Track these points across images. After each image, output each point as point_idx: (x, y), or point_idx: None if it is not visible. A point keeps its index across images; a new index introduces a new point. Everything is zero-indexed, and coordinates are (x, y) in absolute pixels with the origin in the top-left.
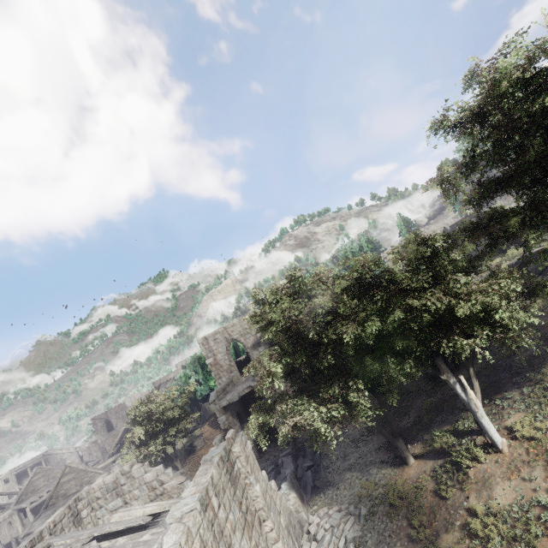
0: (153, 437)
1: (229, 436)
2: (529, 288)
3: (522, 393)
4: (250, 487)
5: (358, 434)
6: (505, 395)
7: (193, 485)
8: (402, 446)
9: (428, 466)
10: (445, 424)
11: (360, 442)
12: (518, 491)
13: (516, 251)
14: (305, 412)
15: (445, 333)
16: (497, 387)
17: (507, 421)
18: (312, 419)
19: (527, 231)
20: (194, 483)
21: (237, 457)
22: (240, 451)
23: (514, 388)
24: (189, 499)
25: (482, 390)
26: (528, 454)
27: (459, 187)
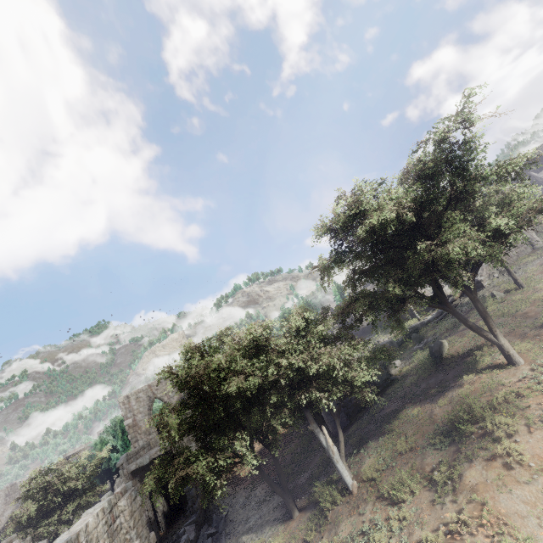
0: (46, 517)
1: (119, 490)
2: (374, 355)
3: (378, 442)
4: (129, 542)
5: (263, 495)
6: (368, 444)
7: (66, 534)
8: (289, 499)
9: (306, 516)
10: (328, 475)
11: (263, 503)
12: (354, 525)
13: (412, 321)
14: (195, 463)
15: (306, 389)
16: (366, 438)
17: (363, 467)
18: (203, 472)
19: (368, 312)
20: (69, 532)
21: (122, 511)
22: (125, 505)
23: (375, 438)
24: (58, 542)
25: (357, 441)
26: (368, 492)
27: (329, 277)
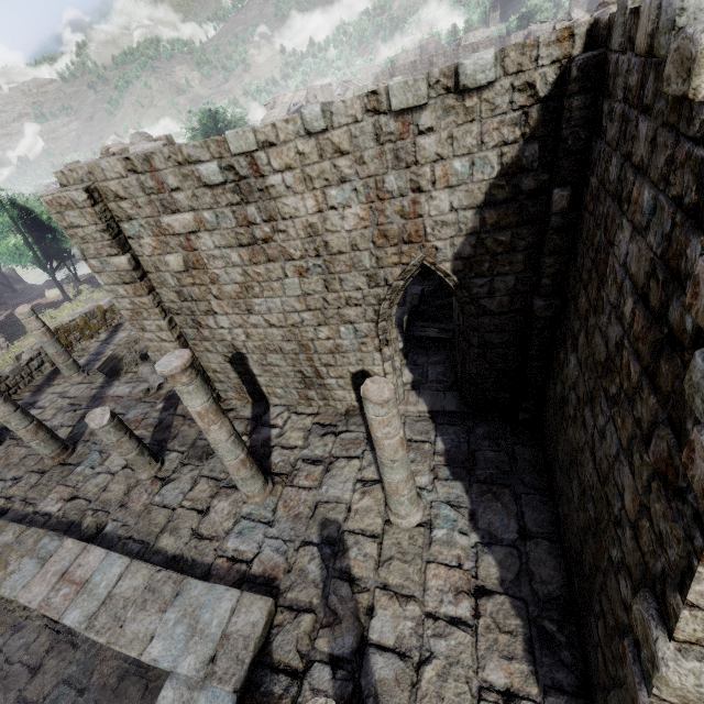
0: None
1: None
2: None
3: None
4: None
5: None
6: None
7: None
8: None
9: None
10: None
11: None
12: None
13: None
14: None
15: None
16: None
17: None
18: None
19: None
20: None
21: None
22: None
23: None
24: None
25: None
26: None
27: None
